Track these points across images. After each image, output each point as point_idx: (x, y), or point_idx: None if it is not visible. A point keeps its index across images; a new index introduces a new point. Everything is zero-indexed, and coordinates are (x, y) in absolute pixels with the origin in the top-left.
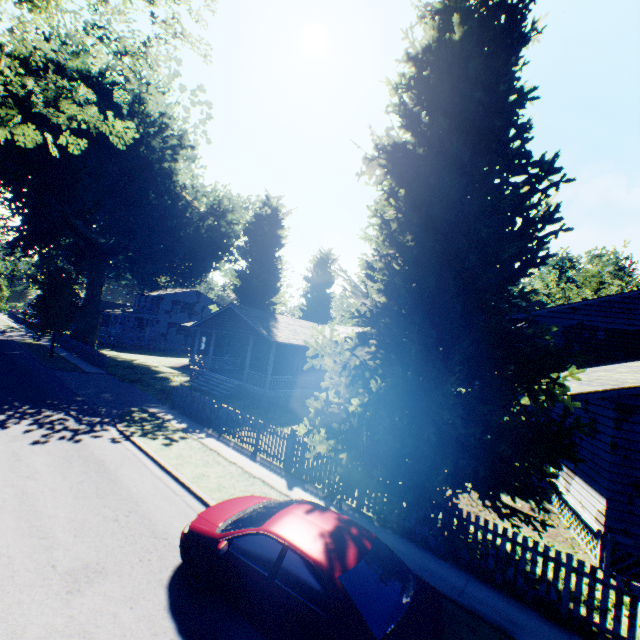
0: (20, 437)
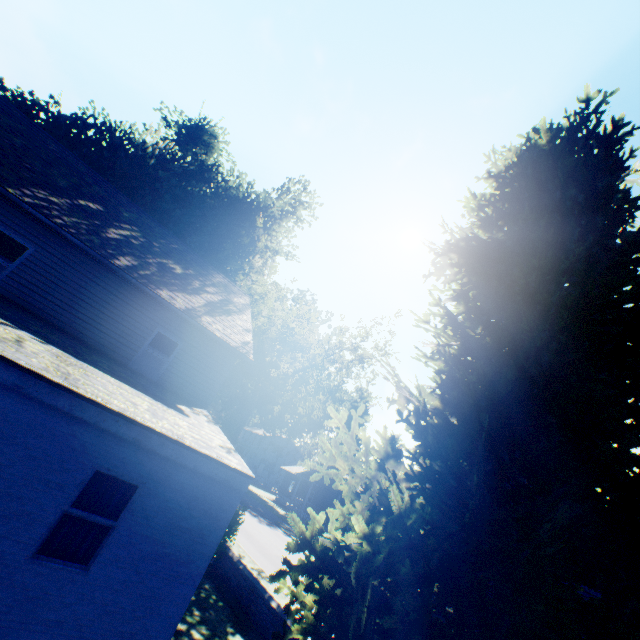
0: (252, 517)
